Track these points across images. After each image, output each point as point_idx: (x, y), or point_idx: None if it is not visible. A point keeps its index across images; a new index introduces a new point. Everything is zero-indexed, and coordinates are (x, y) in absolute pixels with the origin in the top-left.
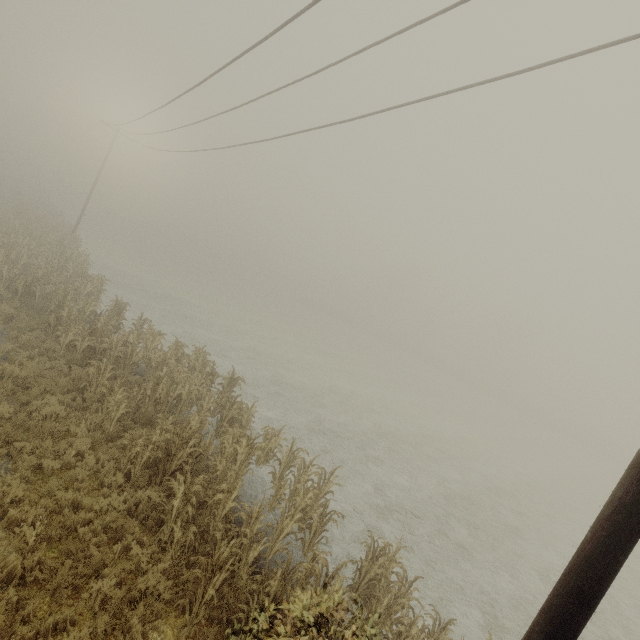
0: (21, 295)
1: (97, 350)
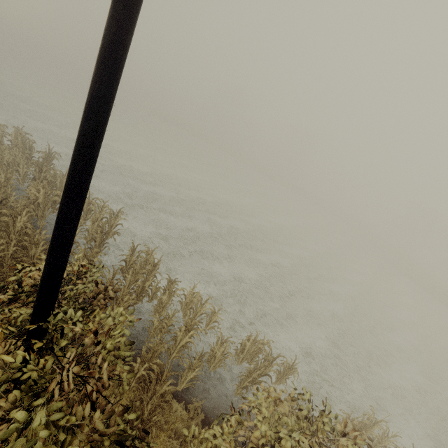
0: None
1: None
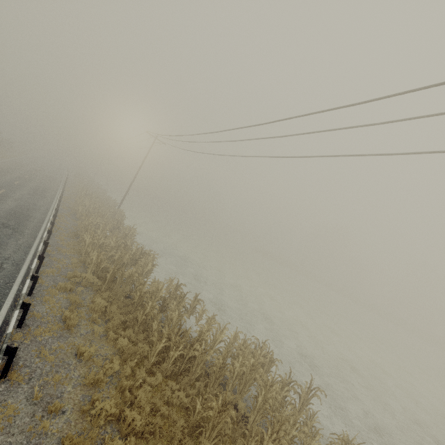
0: (107, 282)
1: (184, 355)
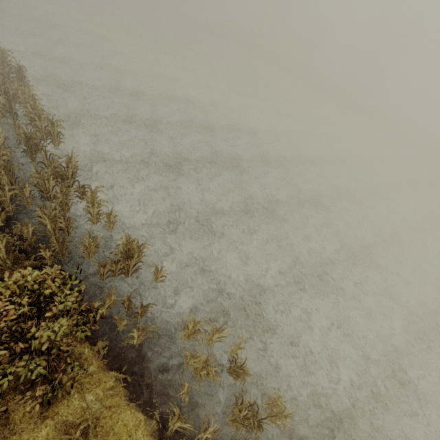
0: None
1: None
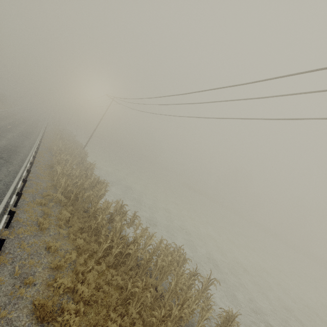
0: (71, 200)
1: (123, 252)
